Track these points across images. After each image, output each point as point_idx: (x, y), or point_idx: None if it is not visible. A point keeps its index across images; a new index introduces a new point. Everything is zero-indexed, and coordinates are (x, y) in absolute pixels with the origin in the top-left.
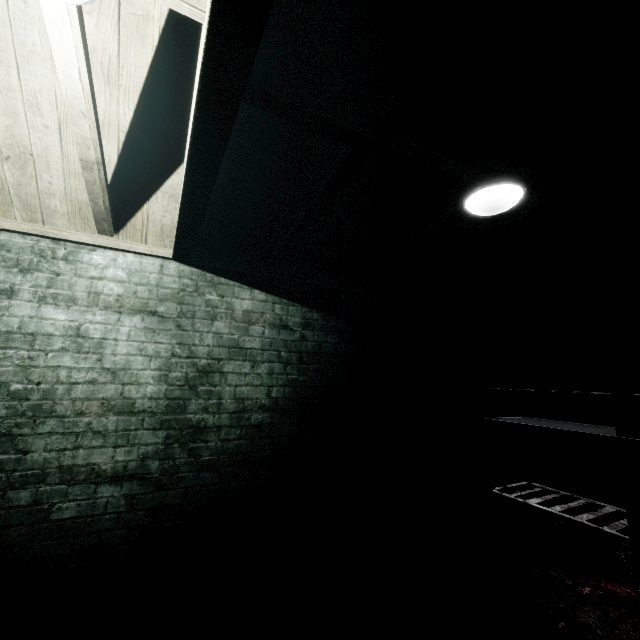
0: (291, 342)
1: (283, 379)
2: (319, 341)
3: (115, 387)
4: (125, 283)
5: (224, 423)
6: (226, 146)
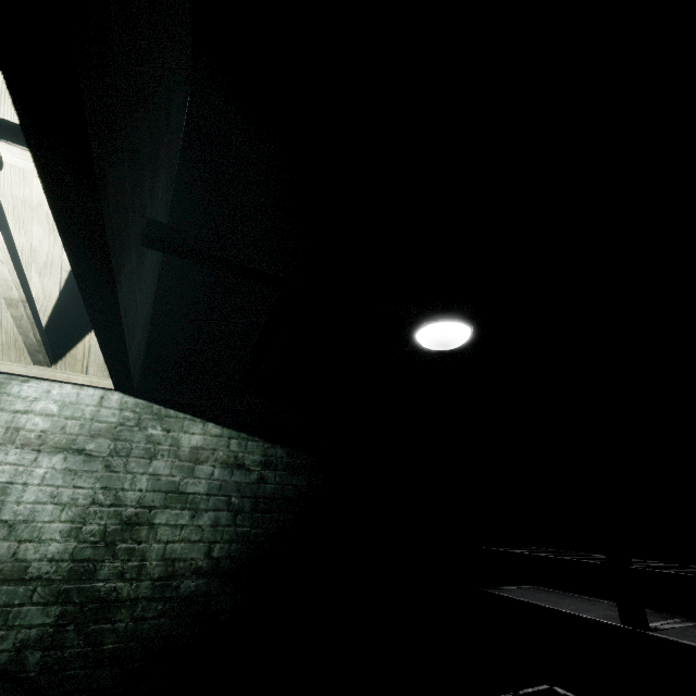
0: (246, 485)
1: (230, 532)
2: (281, 483)
3: (8, 545)
4: (54, 417)
5: (143, 594)
6: (117, 294)
